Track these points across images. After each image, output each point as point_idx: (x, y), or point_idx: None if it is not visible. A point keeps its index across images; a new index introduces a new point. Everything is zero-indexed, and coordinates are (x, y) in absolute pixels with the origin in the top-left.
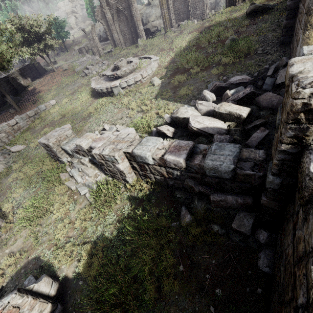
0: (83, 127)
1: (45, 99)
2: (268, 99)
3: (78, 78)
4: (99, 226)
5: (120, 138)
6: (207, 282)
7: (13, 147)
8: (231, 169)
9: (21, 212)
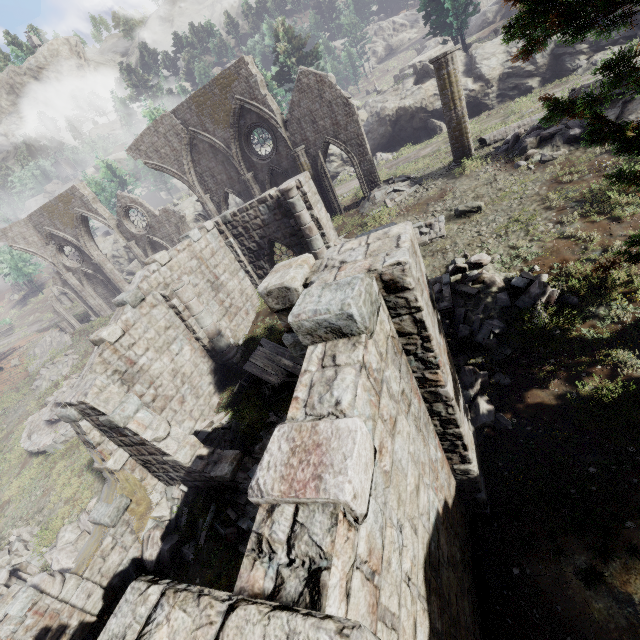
0: None
1: None
2: None
3: (27, 392)
4: None
5: None
6: None
7: None
8: None
9: None
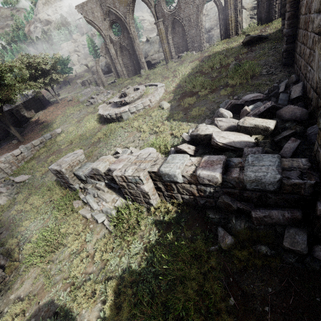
0: (93, 153)
1: (50, 128)
2: (290, 111)
3: (83, 107)
4: (123, 257)
5: (141, 158)
6: (268, 317)
7: (18, 177)
8: (277, 180)
9: (28, 247)
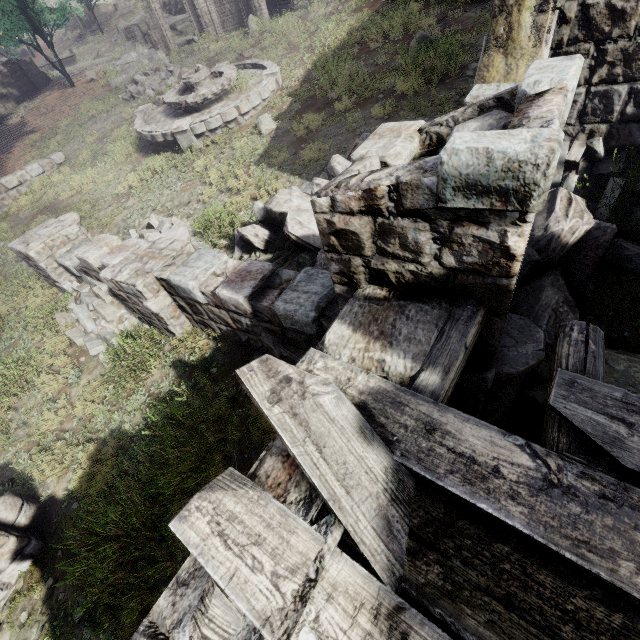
0: (114, 219)
1: (43, 149)
2: None
3: (116, 102)
4: (116, 412)
5: (155, 249)
6: None
7: None
8: (311, 320)
9: None
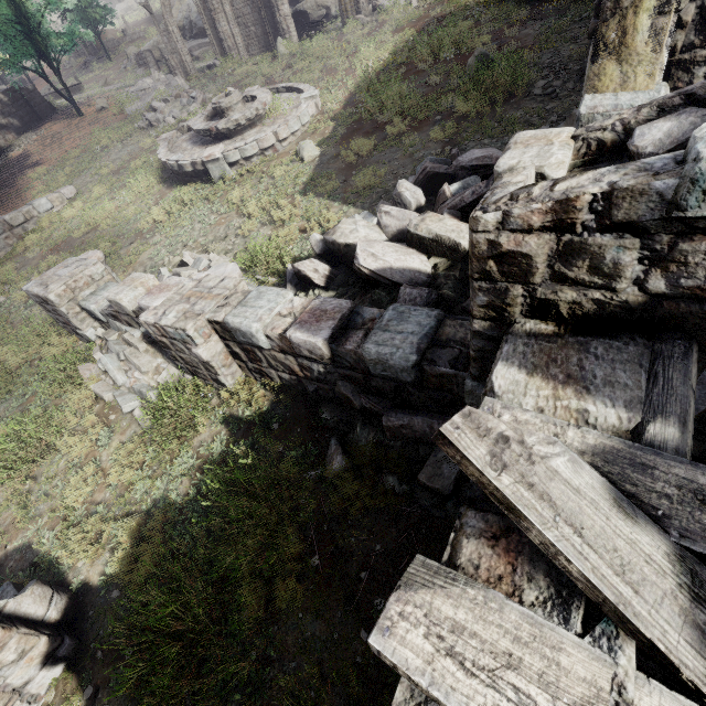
0: (139, 257)
1: (50, 183)
2: None
3: (132, 131)
4: (158, 479)
5: (203, 288)
6: (361, 586)
7: None
8: (412, 364)
9: None
